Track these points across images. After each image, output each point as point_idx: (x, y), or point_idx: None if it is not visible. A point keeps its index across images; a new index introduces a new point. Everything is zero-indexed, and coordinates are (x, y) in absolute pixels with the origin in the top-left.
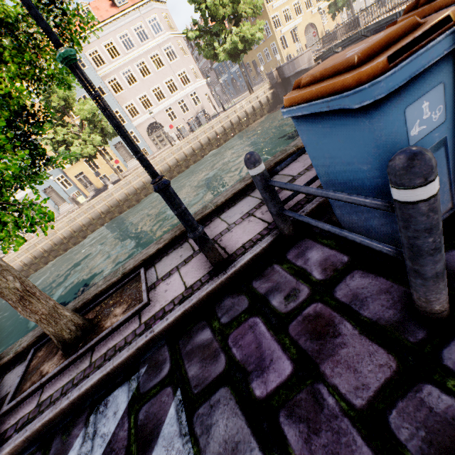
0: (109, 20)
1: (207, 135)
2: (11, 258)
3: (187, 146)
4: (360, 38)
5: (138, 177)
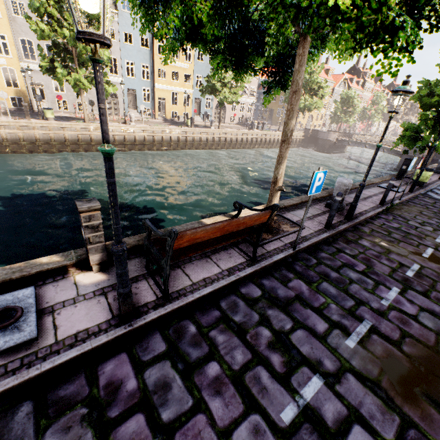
0: None
1: (271, 138)
2: (133, 128)
3: (261, 136)
4: (362, 145)
5: (230, 134)
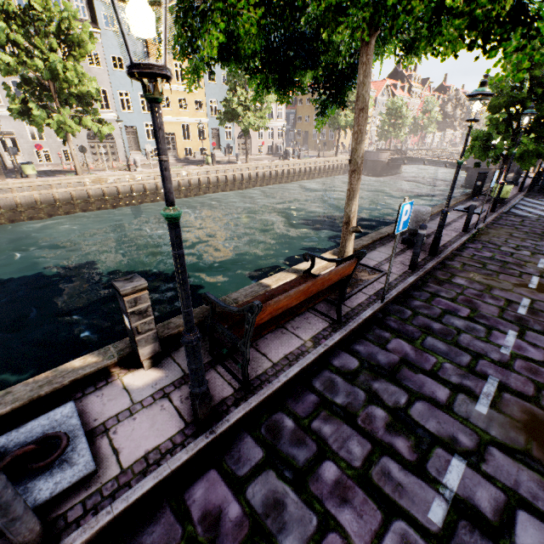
0: None
1: (311, 166)
2: (141, 175)
3: (299, 166)
4: (420, 162)
5: (262, 168)
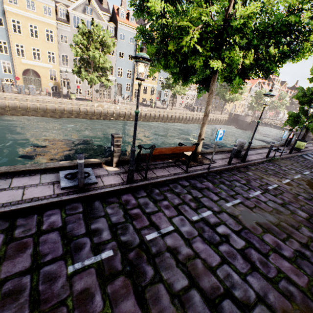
0: None
1: None
2: (119, 107)
3: (199, 116)
4: (268, 125)
5: (179, 113)
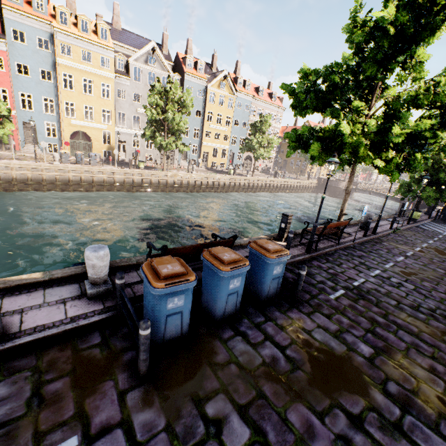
0: (268, 103)
1: (292, 184)
2: (195, 176)
3: (284, 183)
4: (367, 192)
5: (261, 181)
